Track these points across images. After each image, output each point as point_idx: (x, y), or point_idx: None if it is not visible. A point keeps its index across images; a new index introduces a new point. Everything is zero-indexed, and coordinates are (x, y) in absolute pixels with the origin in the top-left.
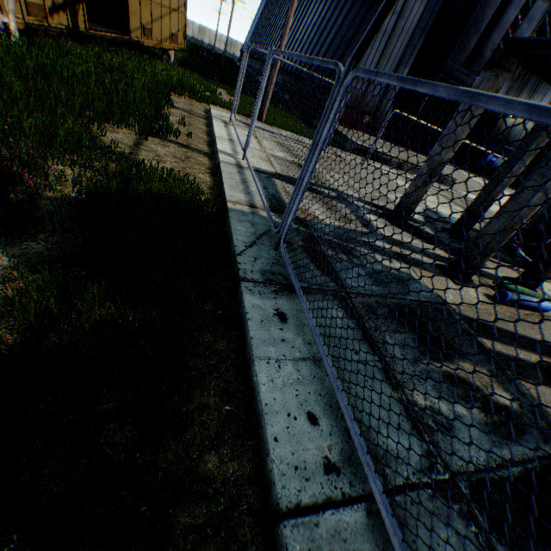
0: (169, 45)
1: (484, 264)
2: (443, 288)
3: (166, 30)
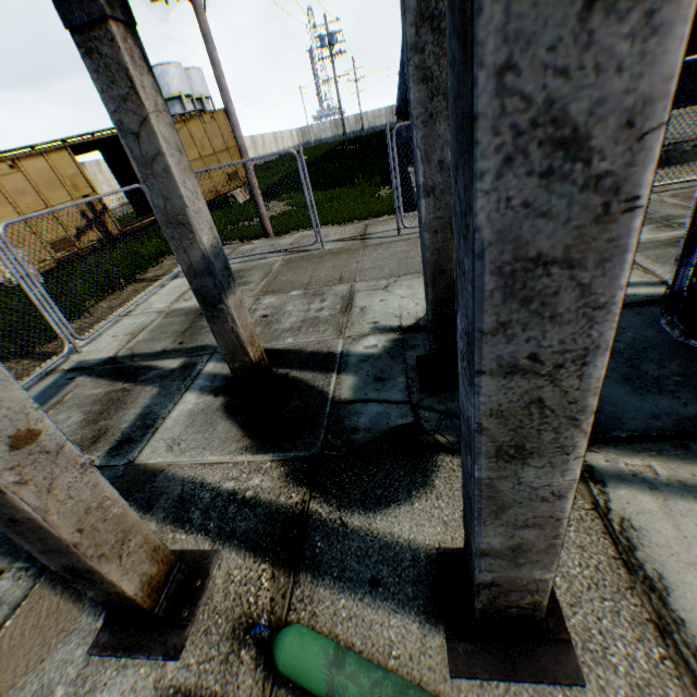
0: (228, 186)
1: (420, 489)
2: (9, 684)
3: (218, 175)
